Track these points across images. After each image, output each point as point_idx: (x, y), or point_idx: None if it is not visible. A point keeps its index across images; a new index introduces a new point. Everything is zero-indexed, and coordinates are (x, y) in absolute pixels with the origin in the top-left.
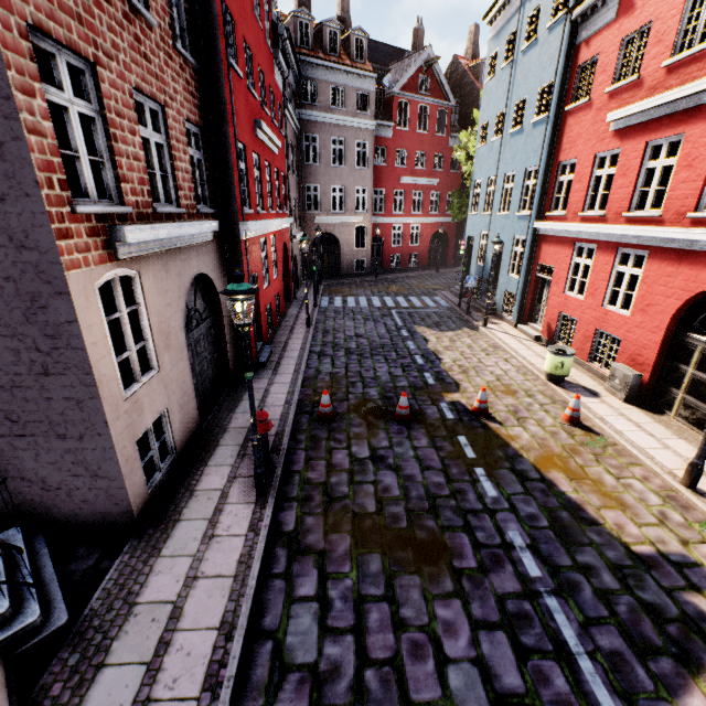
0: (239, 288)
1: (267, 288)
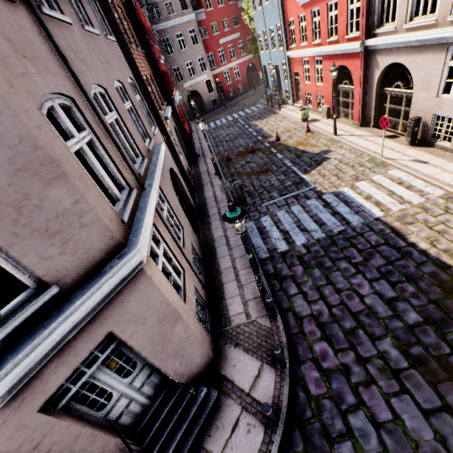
0: (200, 121)
1: (186, 127)
